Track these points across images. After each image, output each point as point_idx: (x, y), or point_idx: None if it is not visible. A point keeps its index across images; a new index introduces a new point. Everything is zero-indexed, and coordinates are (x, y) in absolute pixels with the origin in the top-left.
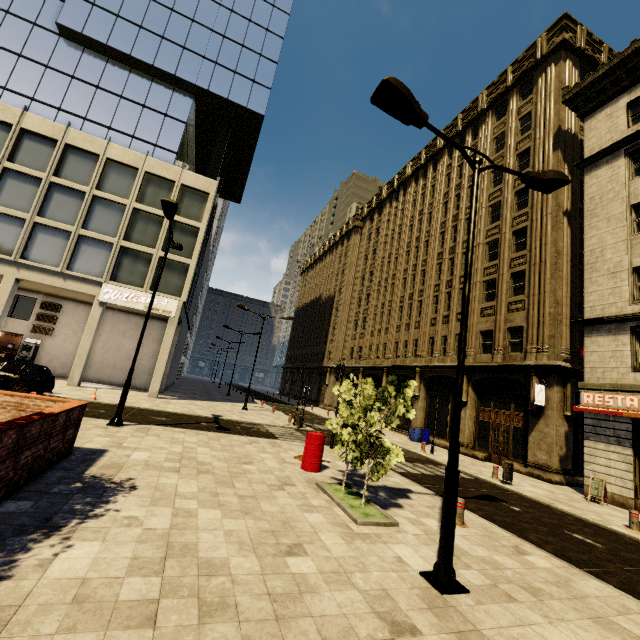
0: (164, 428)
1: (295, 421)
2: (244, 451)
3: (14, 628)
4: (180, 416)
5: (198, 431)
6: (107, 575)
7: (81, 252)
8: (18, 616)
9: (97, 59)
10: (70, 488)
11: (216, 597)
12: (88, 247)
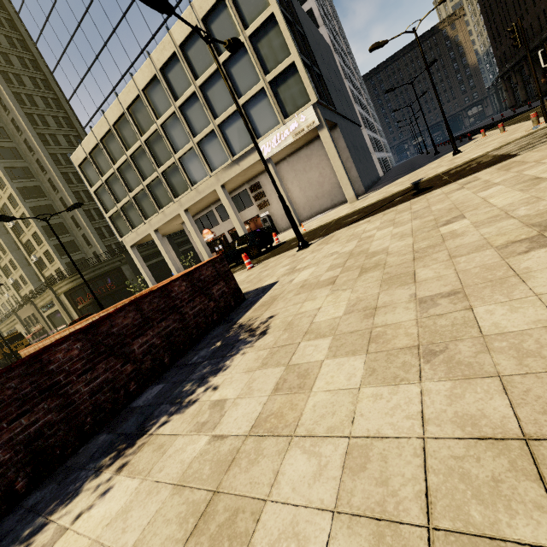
0: (348, 228)
1: (546, 115)
2: (447, 204)
3: None
4: (373, 205)
5: (385, 211)
6: None
7: (229, 137)
8: None
9: None
10: (207, 352)
11: None
12: (229, 130)
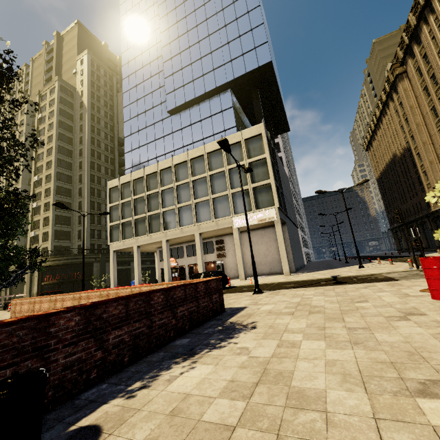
0: (290, 290)
1: (416, 263)
2: (358, 294)
3: (124, 428)
4: (304, 281)
5: (316, 287)
6: (204, 394)
7: (217, 207)
8: (132, 418)
9: (186, 113)
10: (214, 330)
11: (299, 439)
12: (218, 203)
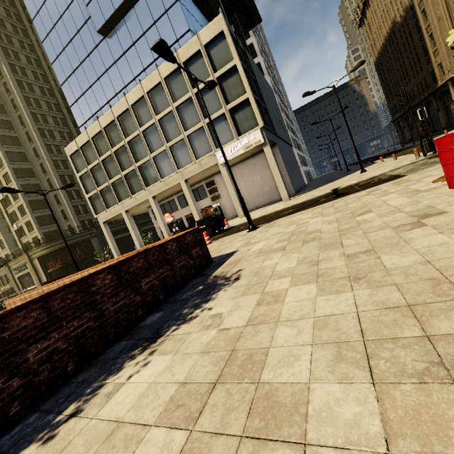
0: (286, 217)
1: (424, 151)
2: (359, 204)
3: None
4: (303, 203)
5: (314, 207)
6: (140, 418)
7: (195, 145)
8: None
9: (121, 27)
10: (193, 292)
11: None
12: (195, 140)
